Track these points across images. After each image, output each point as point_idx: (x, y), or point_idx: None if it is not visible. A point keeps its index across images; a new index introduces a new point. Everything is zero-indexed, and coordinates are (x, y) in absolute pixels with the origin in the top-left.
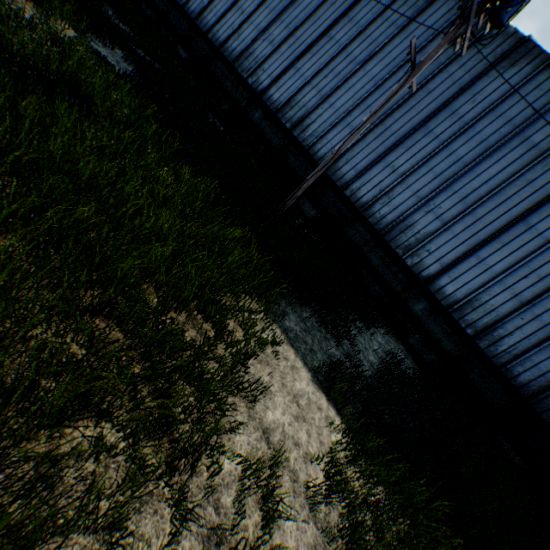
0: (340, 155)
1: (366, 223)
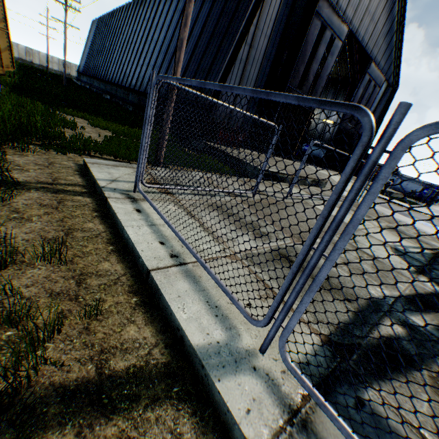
0: (114, 74)
1: (119, 86)
